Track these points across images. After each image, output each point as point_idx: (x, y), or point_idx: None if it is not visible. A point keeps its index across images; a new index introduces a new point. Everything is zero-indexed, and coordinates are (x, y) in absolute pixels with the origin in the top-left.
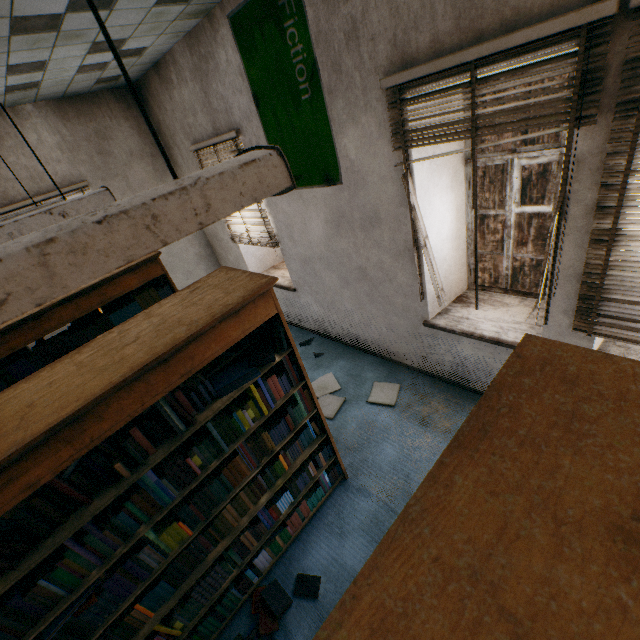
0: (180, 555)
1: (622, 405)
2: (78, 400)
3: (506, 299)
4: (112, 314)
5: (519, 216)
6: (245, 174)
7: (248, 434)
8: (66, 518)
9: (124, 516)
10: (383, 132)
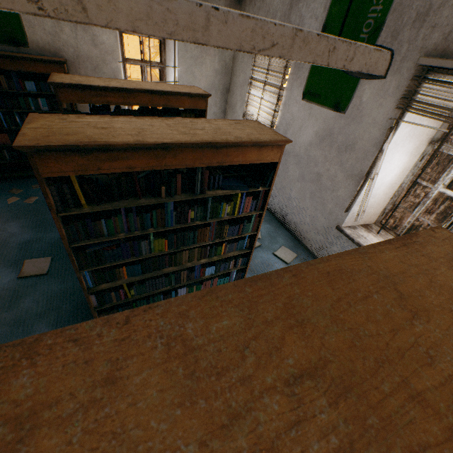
0: (154, 258)
1: None
2: (171, 139)
3: None
4: (165, 116)
5: (438, 195)
6: (373, 54)
7: (221, 219)
8: (127, 198)
9: (148, 217)
10: (396, 93)
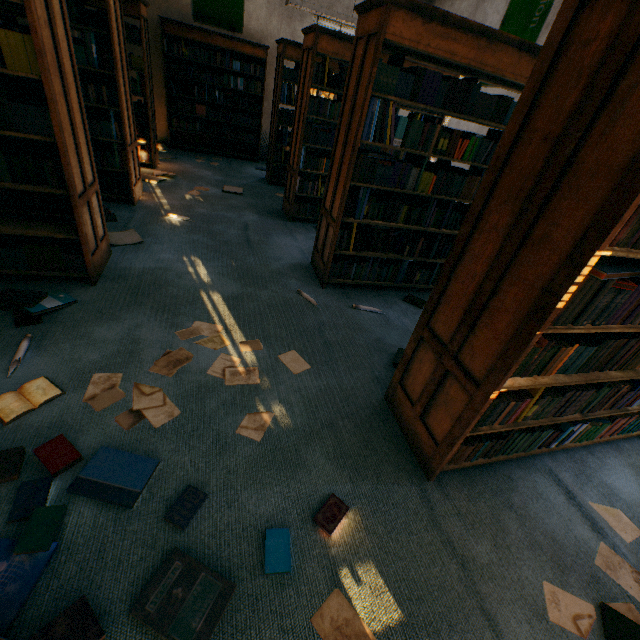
0: None
1: None
2: None
3: None
4: None
5: None
6: None
7: None
8: None
9: None
10: None
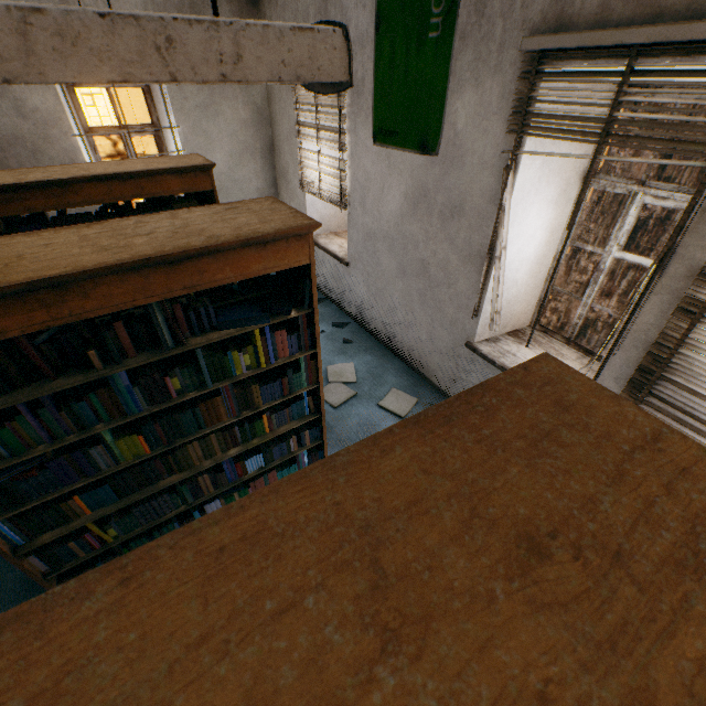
0: (132, 469)
1: (603, 443)
2: (67, 267)
3: (564, 350)
4: (144, 213)
5: (617, 264)
6: (295, 40)
7: (237, 379)
8: (26, 384)
9: (85, 406)
10: (503, 106)
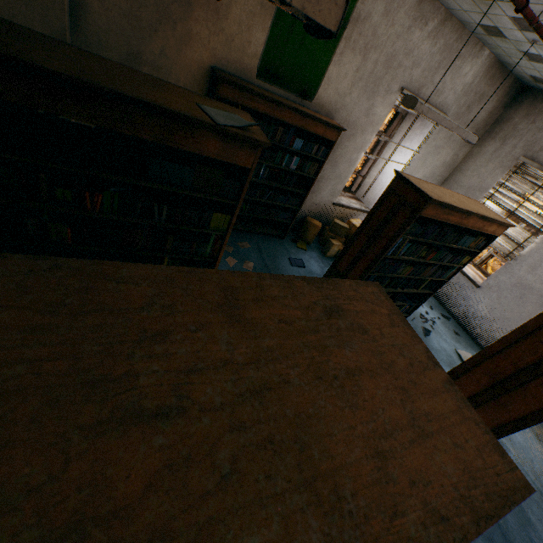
0: None
1: None
2: None
3: None
4: (466, 236)
5: None
6: None
7: None
8: None
9: None
10: None
